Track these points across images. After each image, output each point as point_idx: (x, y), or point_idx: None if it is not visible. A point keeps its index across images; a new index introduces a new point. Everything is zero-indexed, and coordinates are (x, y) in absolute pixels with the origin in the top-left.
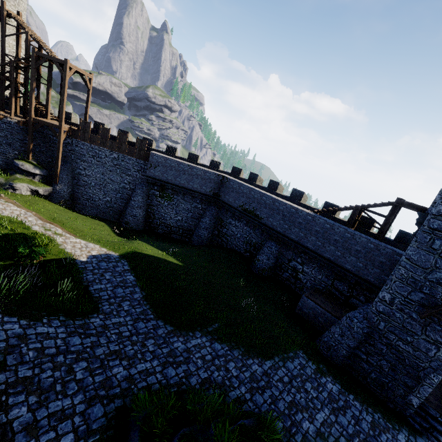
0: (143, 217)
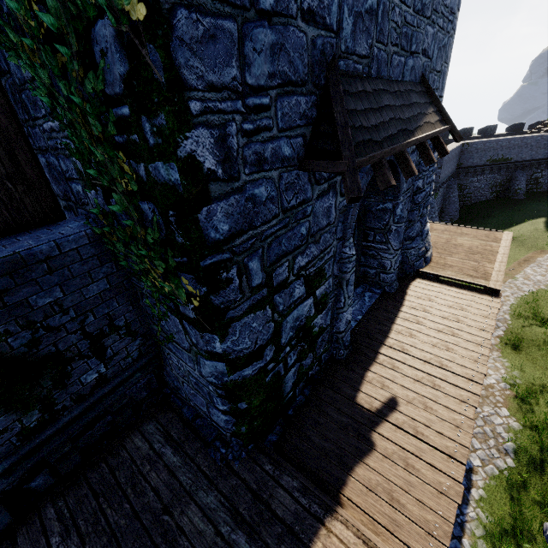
0: None
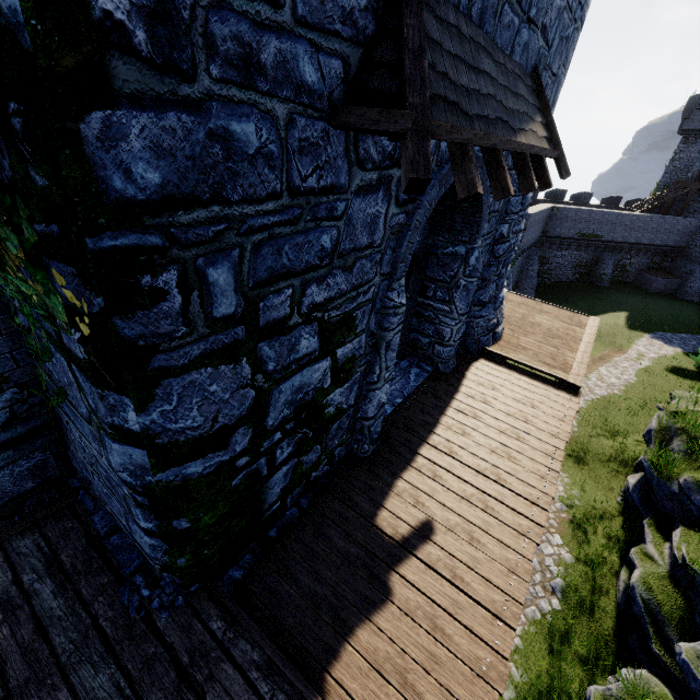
0: None
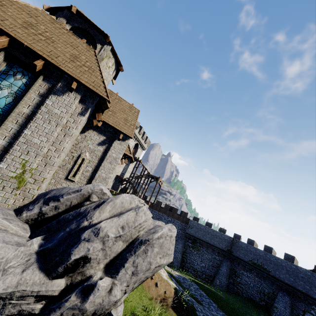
0: (181, 260)
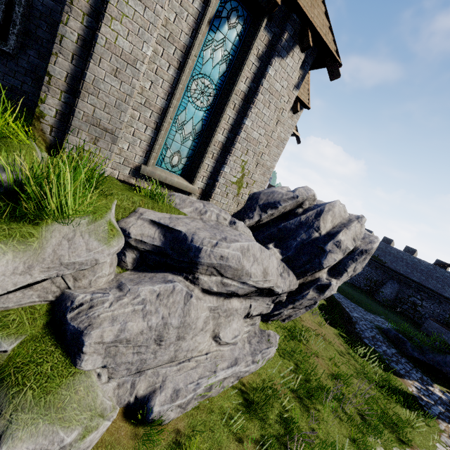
0: None
